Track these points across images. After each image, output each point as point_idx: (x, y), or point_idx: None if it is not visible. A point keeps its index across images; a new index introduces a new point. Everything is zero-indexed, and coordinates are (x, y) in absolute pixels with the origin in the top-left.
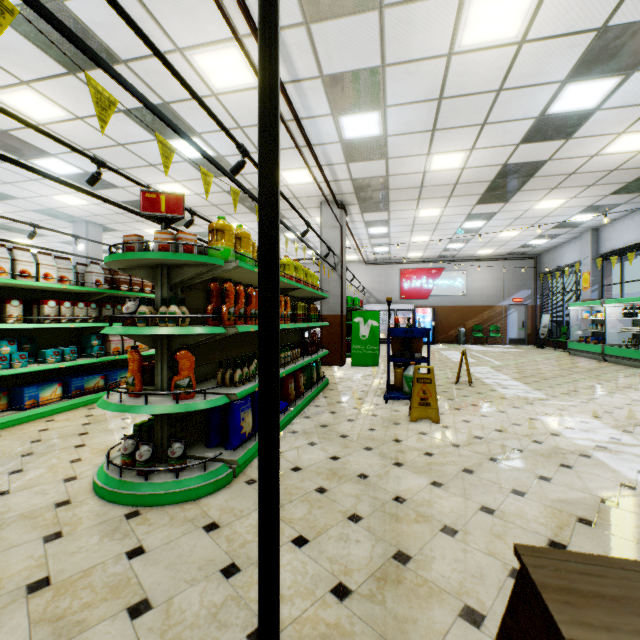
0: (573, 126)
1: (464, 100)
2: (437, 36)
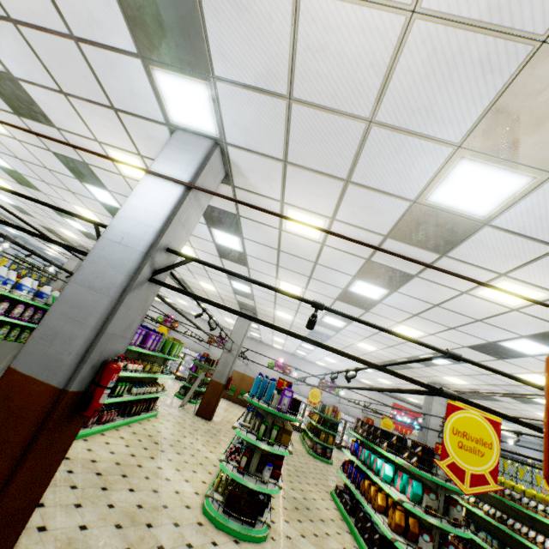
0: None
1: None
2: None
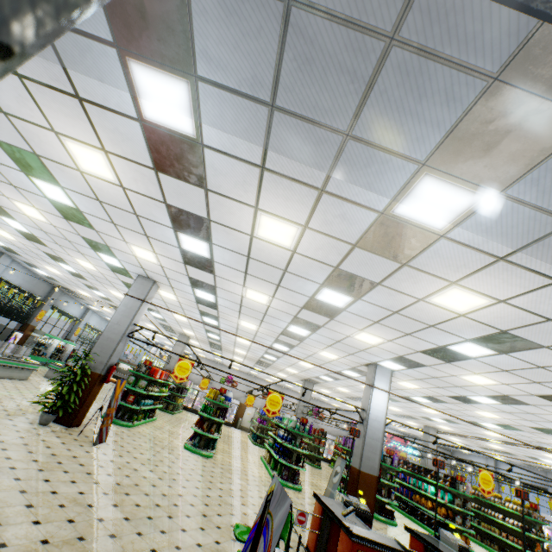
0: (538, 459)
1: (525, 451)
2: (540, 452)
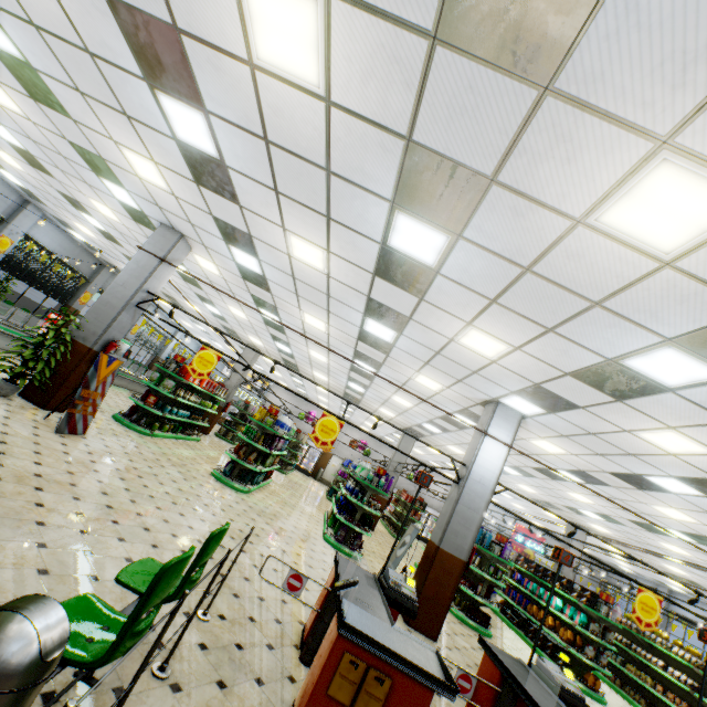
0: None
1: None
2: None
